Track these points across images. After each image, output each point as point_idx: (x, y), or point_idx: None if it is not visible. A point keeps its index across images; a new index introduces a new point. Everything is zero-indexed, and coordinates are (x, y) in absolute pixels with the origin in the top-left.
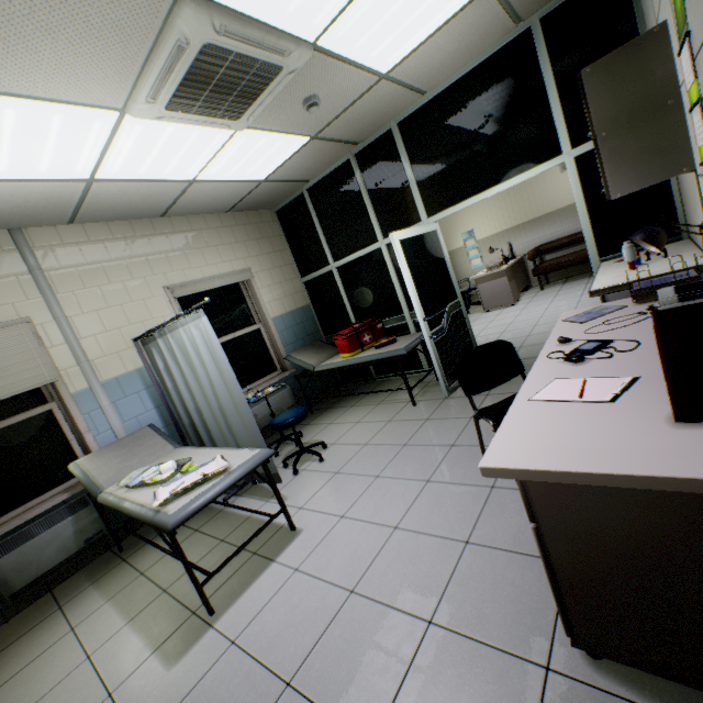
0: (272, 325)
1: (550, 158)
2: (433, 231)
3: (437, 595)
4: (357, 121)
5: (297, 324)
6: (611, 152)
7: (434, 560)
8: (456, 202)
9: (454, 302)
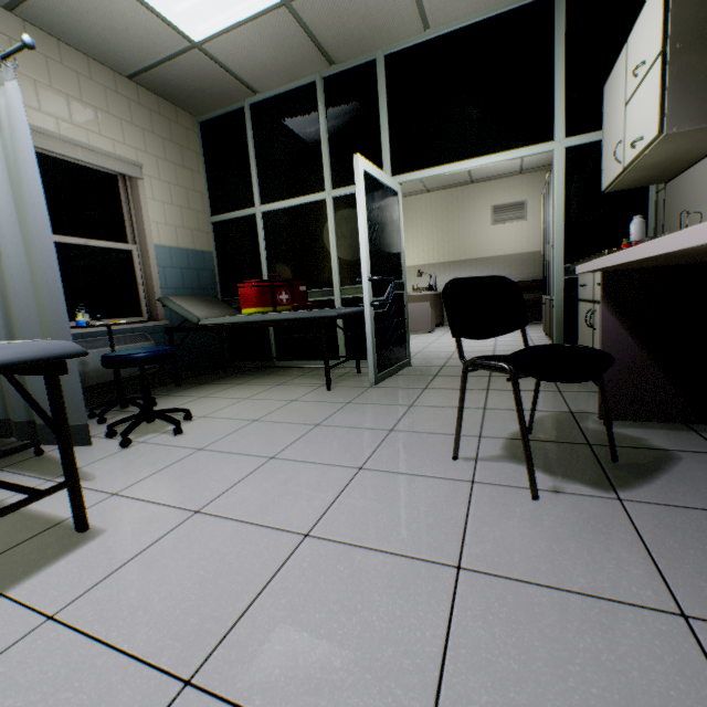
0: (153, 253)
1: (541, 143)
2: (395, 191)
3: (425, 698)
4: (345, 15)
5: (189, 268)
6: (680, 71)
7: (398, 604)
8: (429, 166)
9: (399, 281)
